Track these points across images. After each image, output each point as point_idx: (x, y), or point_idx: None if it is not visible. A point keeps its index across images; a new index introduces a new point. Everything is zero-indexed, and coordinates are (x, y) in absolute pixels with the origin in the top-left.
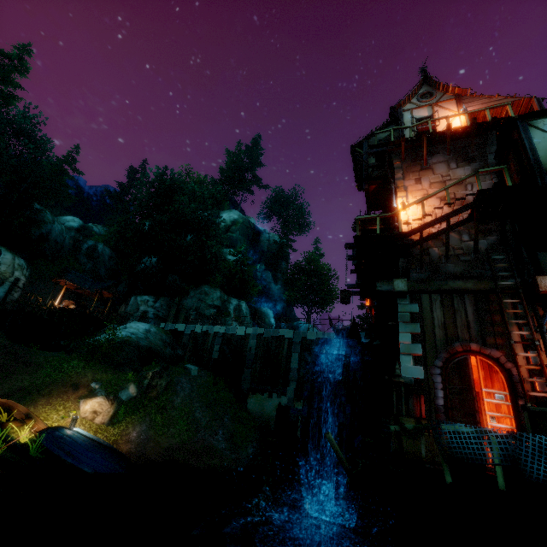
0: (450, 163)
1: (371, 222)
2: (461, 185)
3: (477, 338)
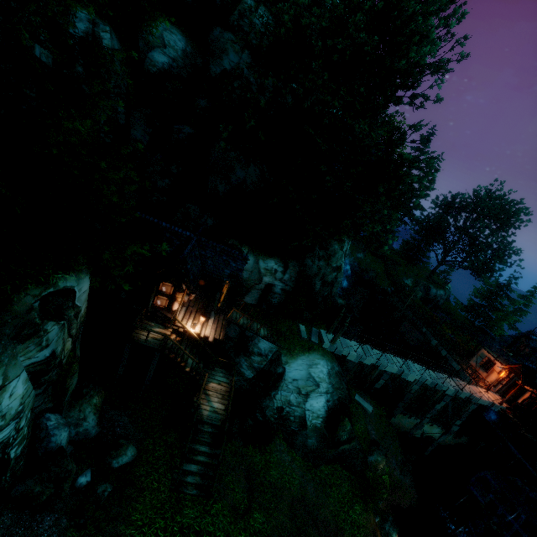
0: None
1: None
2: None
3: None
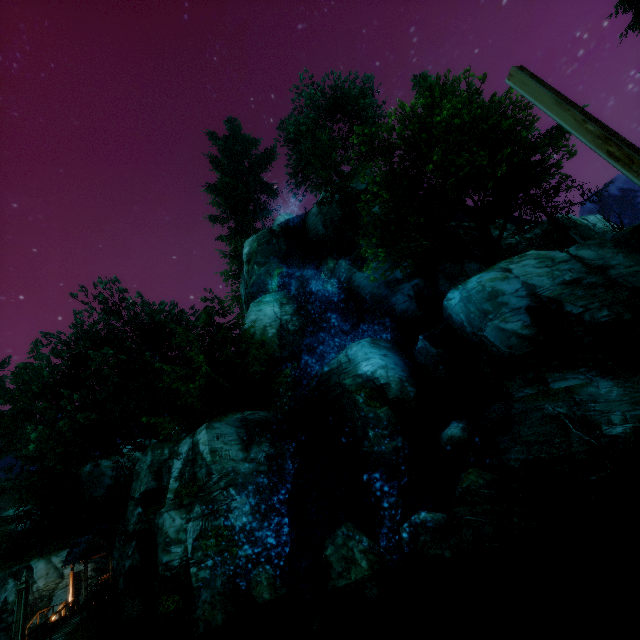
0: None
1: None
2: None
3: None
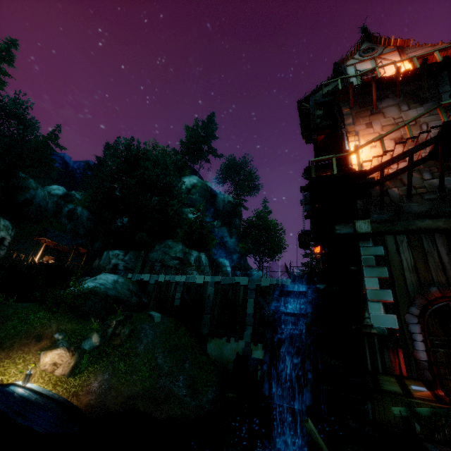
0: (401, 106)
1: (321, 170)
2: (416, 126)
3: None
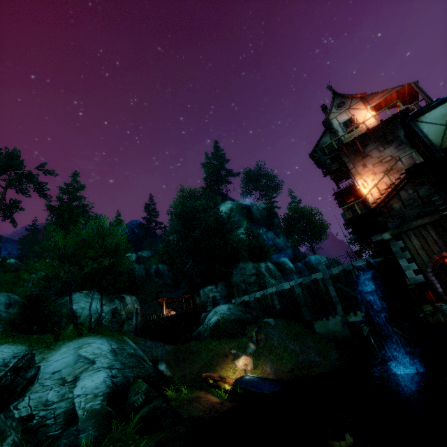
0: (379, 148)
1: (345, 196)
2: (393, 160)
3: (444, 248)
